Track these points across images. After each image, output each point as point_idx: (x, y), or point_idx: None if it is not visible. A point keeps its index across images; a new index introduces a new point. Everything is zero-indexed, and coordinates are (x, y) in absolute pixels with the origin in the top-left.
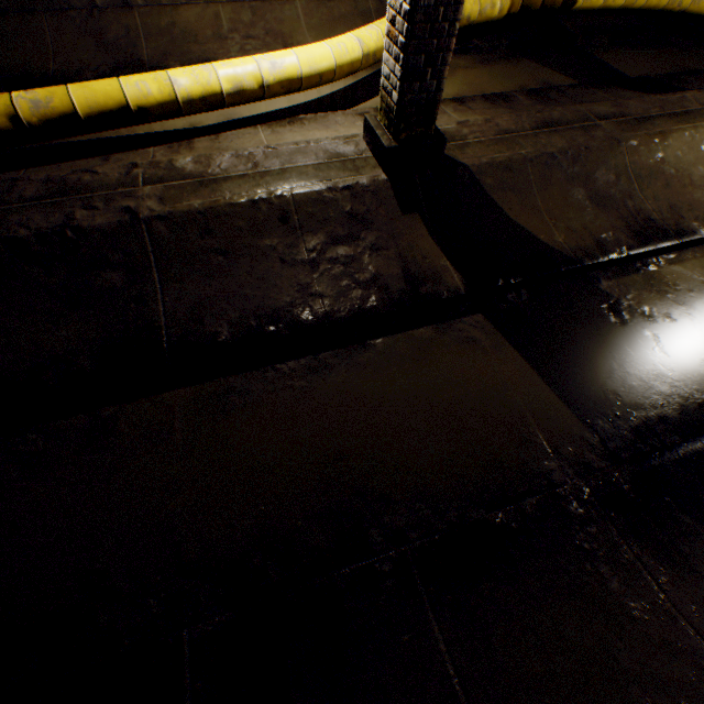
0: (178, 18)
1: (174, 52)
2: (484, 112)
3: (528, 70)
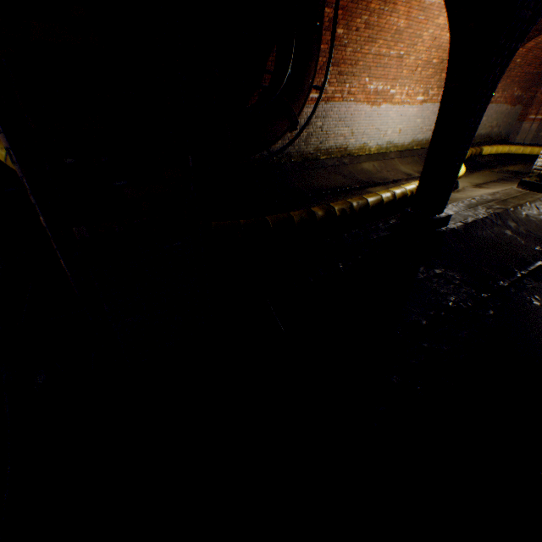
0: (362, 167)
1: (370, 177)
2: (512, 183)
3: (489, 174)
